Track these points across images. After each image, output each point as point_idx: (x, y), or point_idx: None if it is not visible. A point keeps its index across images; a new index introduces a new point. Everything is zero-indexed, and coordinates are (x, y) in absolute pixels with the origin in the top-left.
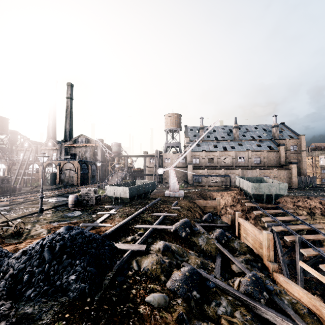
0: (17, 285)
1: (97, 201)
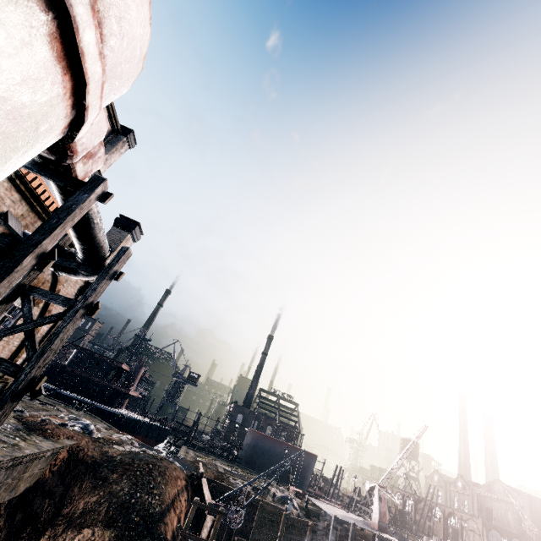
0: None
1: None
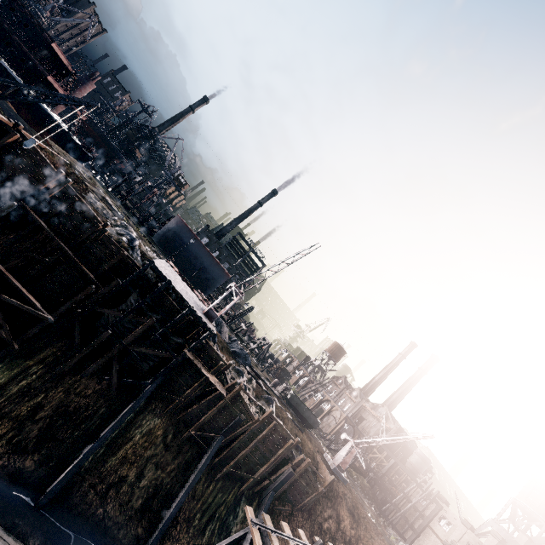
0: (231, 344)
1: (282, 395)
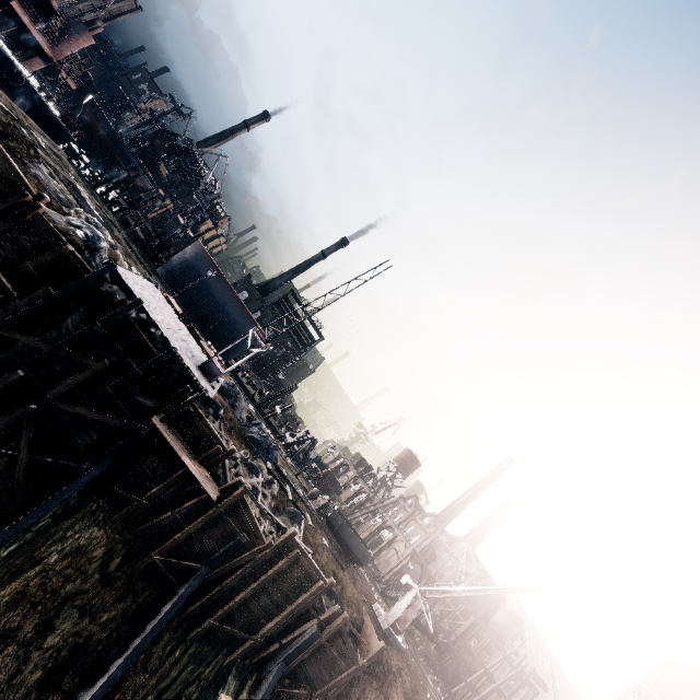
0: (249, 428)
1: (321, 513)
